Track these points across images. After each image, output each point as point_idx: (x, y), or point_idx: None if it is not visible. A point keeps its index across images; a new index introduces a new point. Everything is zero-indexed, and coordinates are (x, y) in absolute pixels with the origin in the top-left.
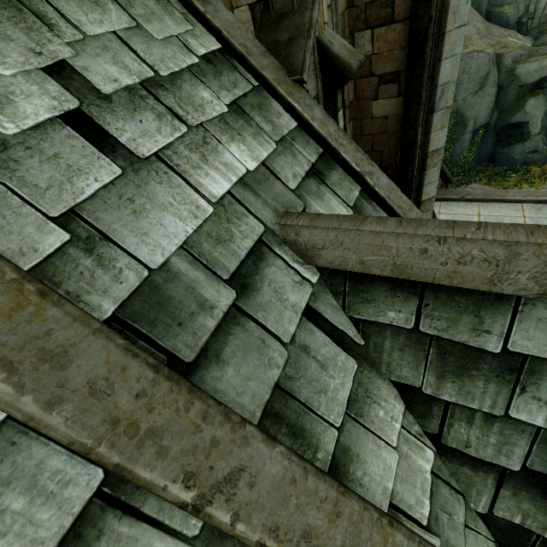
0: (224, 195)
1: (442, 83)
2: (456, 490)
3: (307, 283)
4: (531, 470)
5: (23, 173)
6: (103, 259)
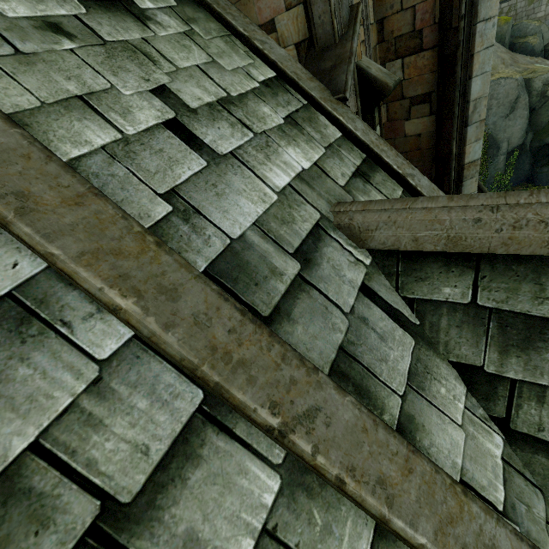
0: (285, 186)
1: (474, 98)
2: (532, 483)
3: (361, 264)
4: None
5: (139, 161)
6: (196, 227)
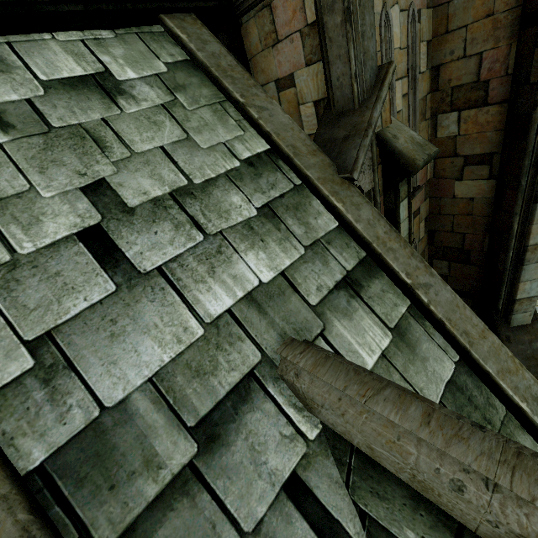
0: (222, 314)
1: None
2: None
3: (300, 439)
4: None
5: (19, 292)
6: (57, 392)
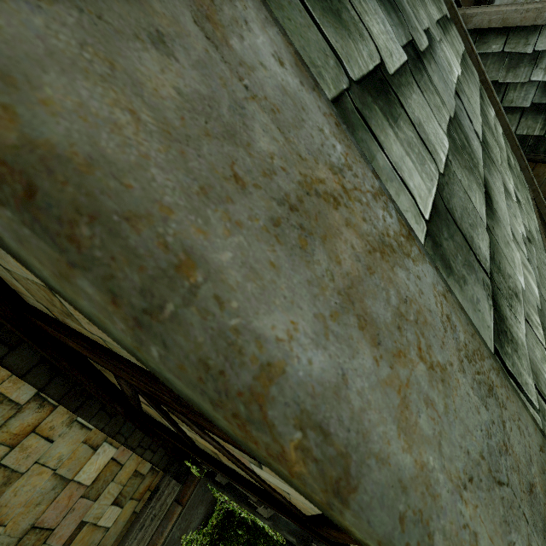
0: None
1: None
2: None
3: None
4: (534, 104)
5: None
6: None
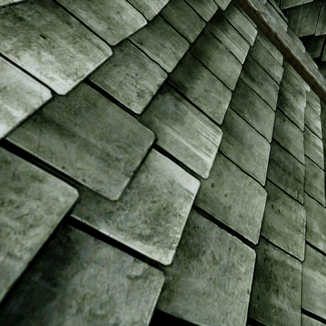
0: None
1: None
2: None
3: None
4: None
5: None
6: None
